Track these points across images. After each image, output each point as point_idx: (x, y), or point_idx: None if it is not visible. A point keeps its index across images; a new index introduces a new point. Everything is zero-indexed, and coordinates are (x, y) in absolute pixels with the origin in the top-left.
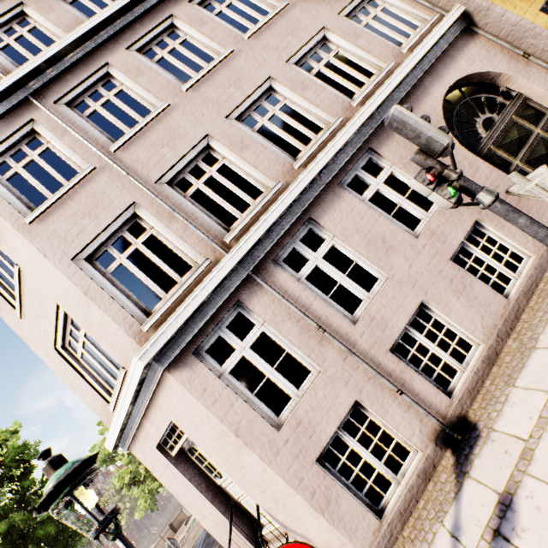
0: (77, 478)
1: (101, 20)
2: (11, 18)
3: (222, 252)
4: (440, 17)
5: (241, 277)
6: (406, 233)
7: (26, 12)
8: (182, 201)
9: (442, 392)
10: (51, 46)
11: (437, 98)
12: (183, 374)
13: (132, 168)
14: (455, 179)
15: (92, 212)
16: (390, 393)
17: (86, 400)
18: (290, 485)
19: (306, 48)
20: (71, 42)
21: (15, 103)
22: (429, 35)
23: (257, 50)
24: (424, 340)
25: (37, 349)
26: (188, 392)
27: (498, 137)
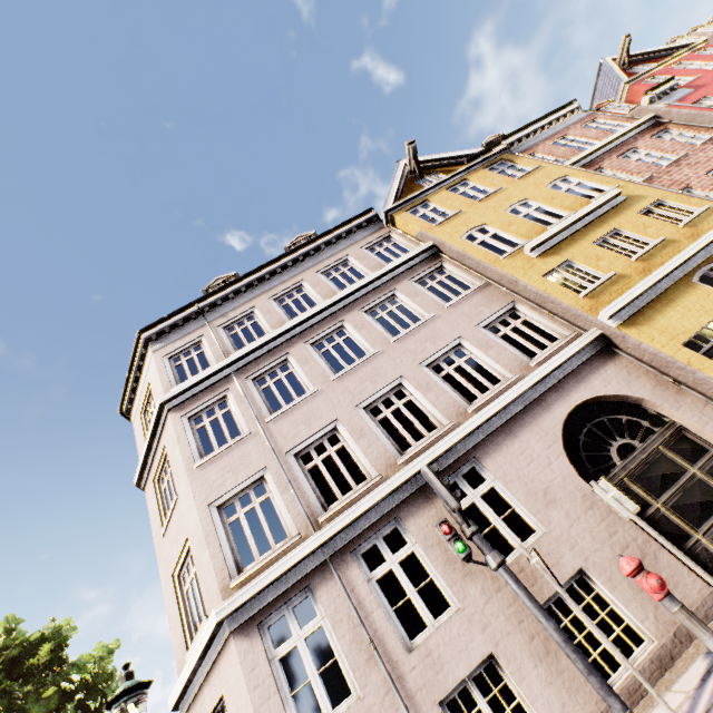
0: (134, 692)
1: (294, 325)
2: (245, 315)
3: (312, 530)
4: (579, 334)
5: (318, 561)
6: None
7: (254, 311)
8: (300, 473)
9: None
10: (258, 341)
11: (558, 415)
12: (243, 643)
13: (274, 437)
14: (469, 535)
15: (236, 469)
16: None
17: (175, 639)
18: None
19: (440, 353)
20: (270, 339)
21: (223, 376)
22: (555, 355)
23: (397, 352)
24: (483, 706)
25: (162, 569)
26: (240, 665)
27: (636, 468)
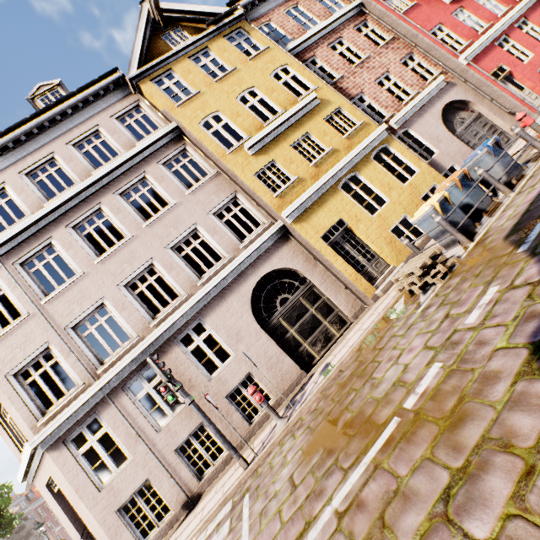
0: None
1: (51, 209)
2: None
3: (93, 380)
4: (272, 223)
5: (99, 398)
6: (204, 377)
7: (6, 188)
8: (79, 341)
9: (198, 477)
10: (16, 227)
11: (251, 284)
12: (55, 454)
13: (52, 316)
14: (176, 391)
15: (23, 345)
16: (167, 476)
17: (11, 447)
18: (99, 522)
19: (181, 236)
20: (29, 224)
21: None
22: (254, 242)
23: (148, 237)
24: (196, 445)
25: None
26: (56, 465)
27: (287, 312)
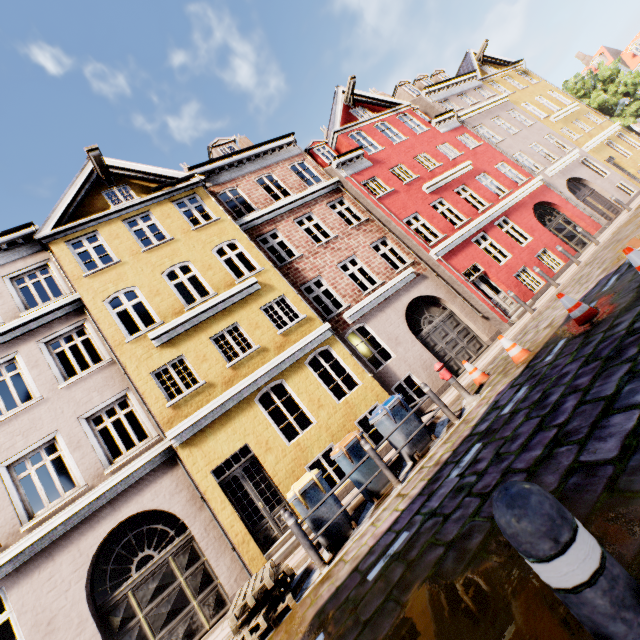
0: None
1: None
2: None
3: None
4: (162, 437)
5: None
6: None
7: None
8: None
9: None
10: None
11: (101, 533)
12: None
13: None
14: None
15: None
16: None
17: None
18: None
19: (29, 449)
20: None
21: None
22: (123, 469)
23: None
24: None
25: None
26: None
27: (143, 580)
